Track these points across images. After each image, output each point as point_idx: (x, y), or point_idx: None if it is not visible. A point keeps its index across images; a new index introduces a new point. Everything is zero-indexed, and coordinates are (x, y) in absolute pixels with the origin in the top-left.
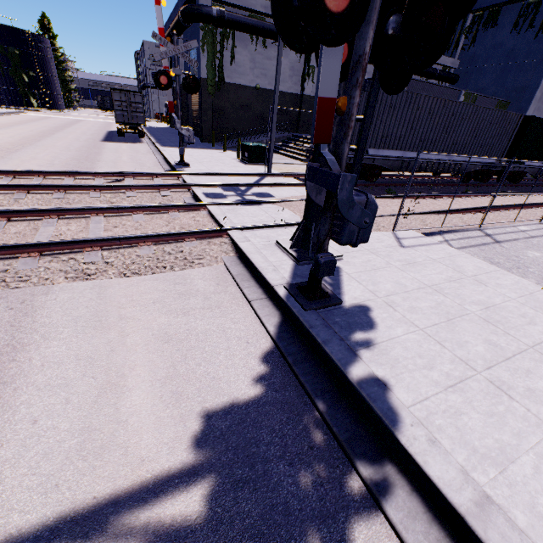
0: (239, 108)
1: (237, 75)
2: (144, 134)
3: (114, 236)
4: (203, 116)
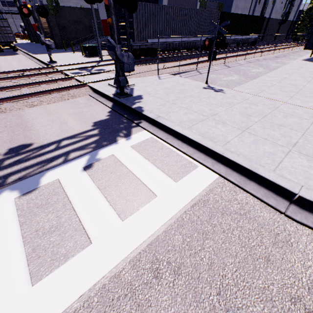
0: (74, 23)
1: (67, 0)
2: (17, 48)
3: (39, 91)
4: (53, 31)
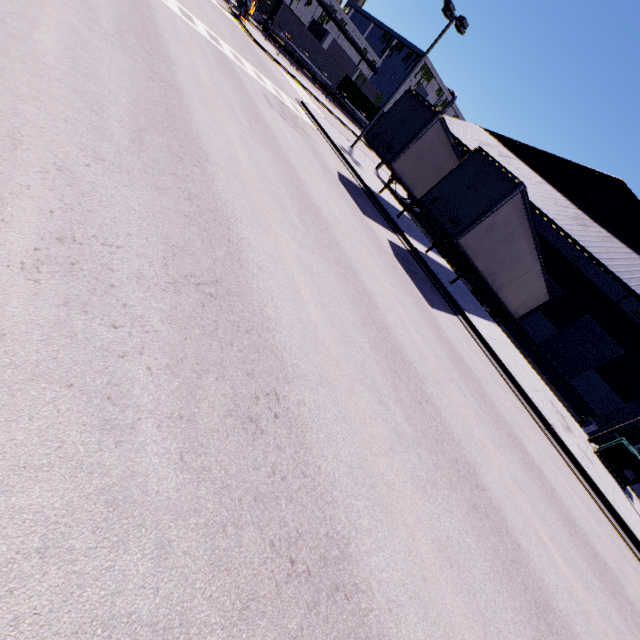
0: None
1: None
2: None
3: None
4: None
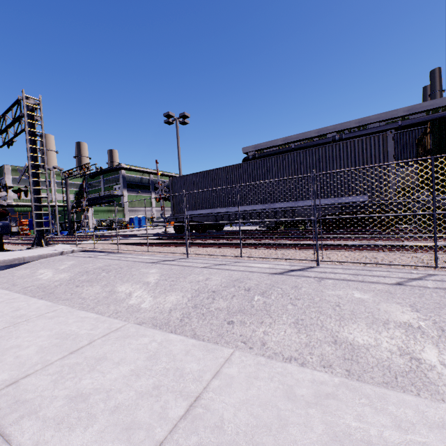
0: None
1: None
2: None
3: None
4: None
